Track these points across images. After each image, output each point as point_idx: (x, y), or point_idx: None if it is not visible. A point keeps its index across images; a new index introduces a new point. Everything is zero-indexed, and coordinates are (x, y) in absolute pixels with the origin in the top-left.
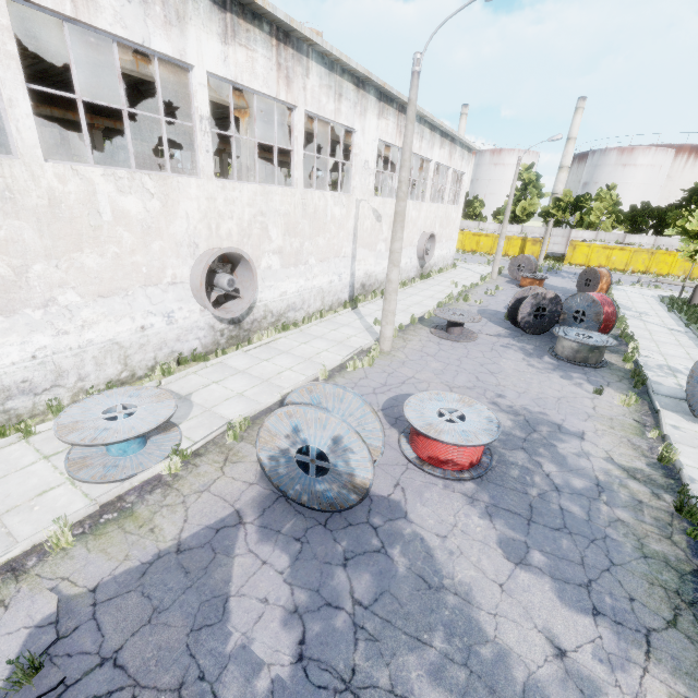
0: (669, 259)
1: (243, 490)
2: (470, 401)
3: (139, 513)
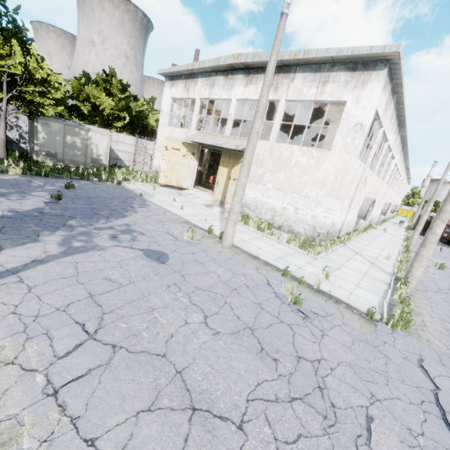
0: None
1: None
2: None
3: None
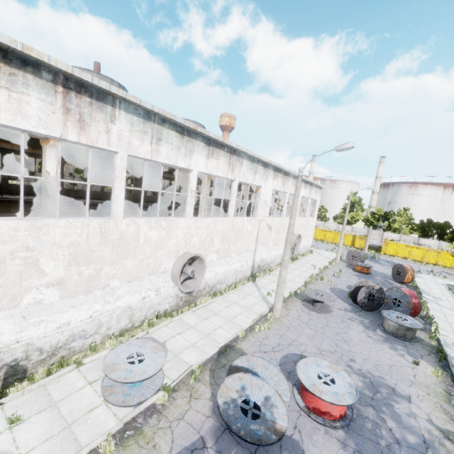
0: (450, 257)
1: (203, 421)
2: (336, 368)
3: (145, 432)
